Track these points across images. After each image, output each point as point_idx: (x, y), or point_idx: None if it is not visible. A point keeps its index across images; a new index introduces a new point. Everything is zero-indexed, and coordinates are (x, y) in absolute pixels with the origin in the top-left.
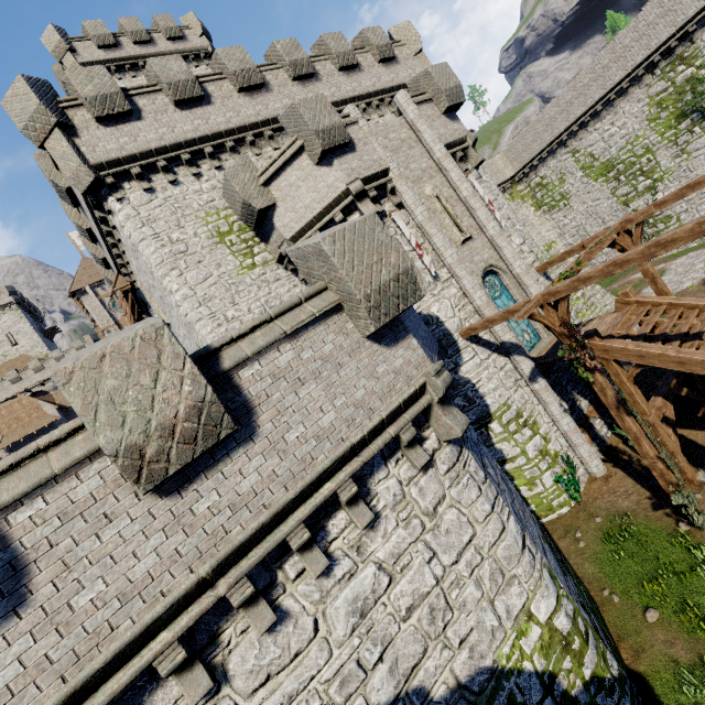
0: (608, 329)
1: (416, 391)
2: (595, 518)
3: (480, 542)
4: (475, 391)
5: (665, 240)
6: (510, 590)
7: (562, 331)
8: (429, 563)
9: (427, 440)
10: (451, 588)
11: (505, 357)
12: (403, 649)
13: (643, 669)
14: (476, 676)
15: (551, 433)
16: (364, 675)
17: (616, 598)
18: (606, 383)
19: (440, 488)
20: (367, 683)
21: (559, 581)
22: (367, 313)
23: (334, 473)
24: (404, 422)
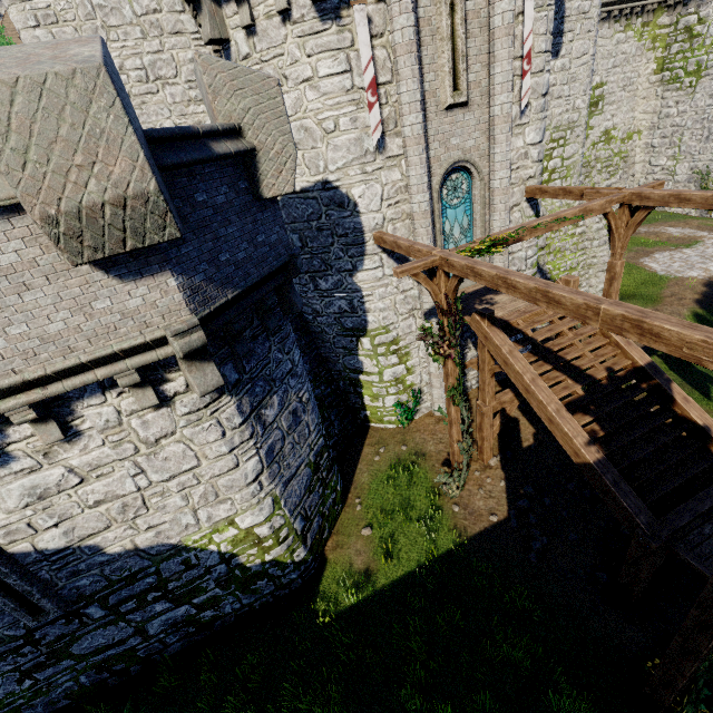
0: (515, 313)
1: (148, 343)
2: (403, 445)
3: (203, 472)
4: (361, 303)
5: (554, 296)
6: (220, 506)
7: (442, 305)
8: (133, 477)
9: (172, 382)
10: (153, 496)
11: (415, 281)
12: (84, 523)
13: (331, 557)
14: (157, 547)
15: (418, 367)
16: (34, 532)
17: (359, 508)
18: (453, 372)
19: (171, 425)
20: (37, 536)
21: (282, 505)
22: (52, 241)
23: (2, 397)
24: (122, 369)
